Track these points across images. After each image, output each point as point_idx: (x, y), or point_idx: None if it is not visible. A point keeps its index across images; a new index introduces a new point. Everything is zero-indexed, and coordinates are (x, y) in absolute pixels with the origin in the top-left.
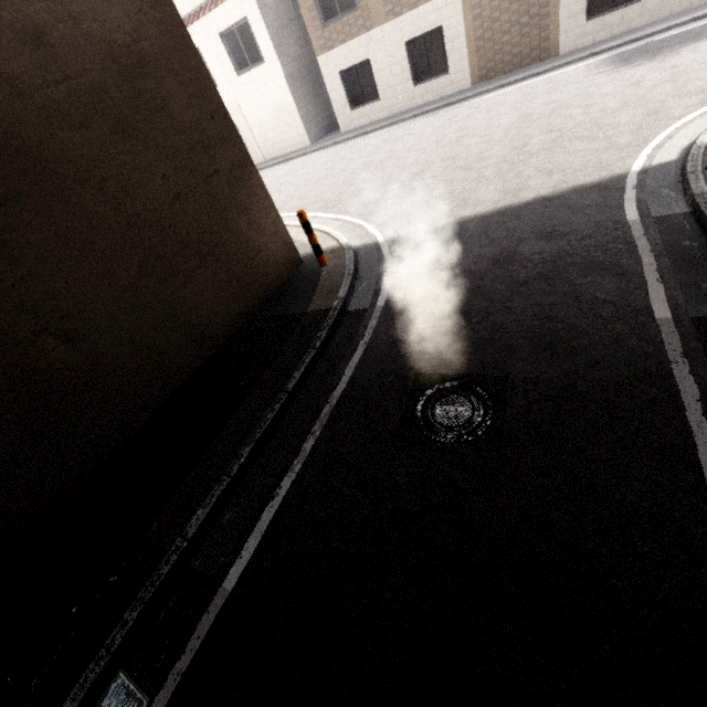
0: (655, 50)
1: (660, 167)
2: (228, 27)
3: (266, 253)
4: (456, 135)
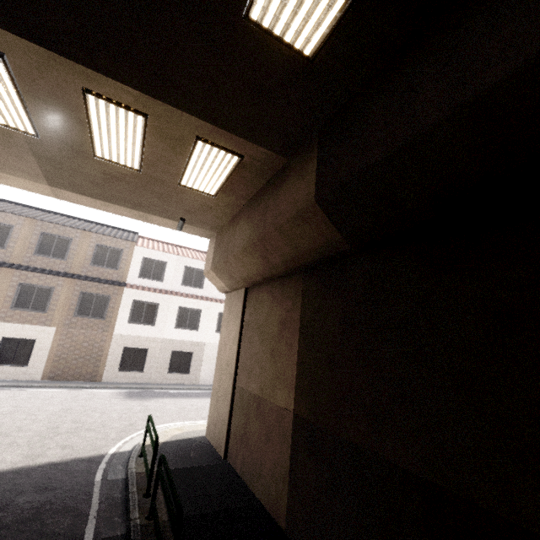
0: (143, 395)
1: (122, 453)
2: None
3: None
4: (11, 409)
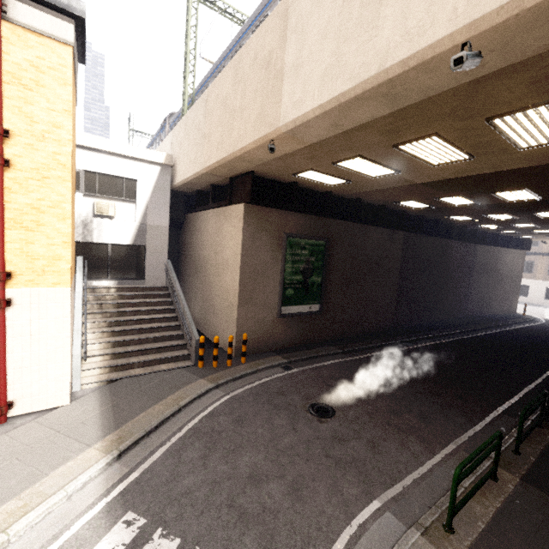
0: None
1: None
2: None
3: (513, 307)
4: None
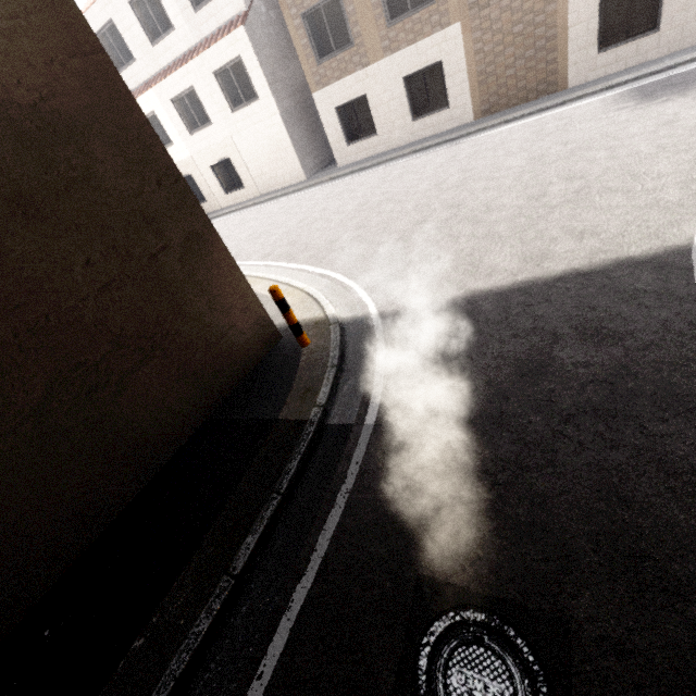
0: (683, 83)
1: None
2: (221, 65)
3: (234, 334)
4: (460, 176)
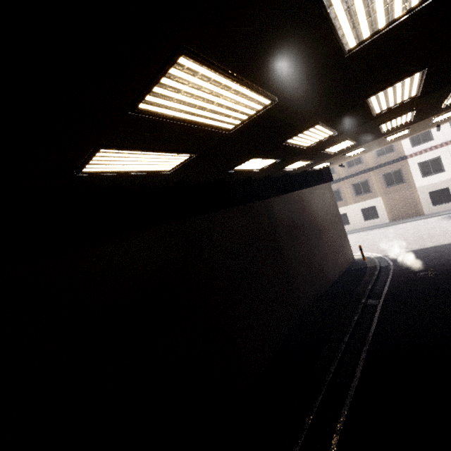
0: None
1: None
2: None
3: (348, 255)
4: (392, 235)
